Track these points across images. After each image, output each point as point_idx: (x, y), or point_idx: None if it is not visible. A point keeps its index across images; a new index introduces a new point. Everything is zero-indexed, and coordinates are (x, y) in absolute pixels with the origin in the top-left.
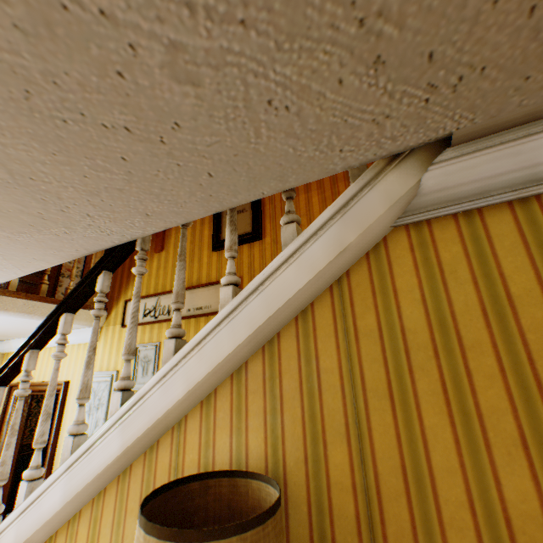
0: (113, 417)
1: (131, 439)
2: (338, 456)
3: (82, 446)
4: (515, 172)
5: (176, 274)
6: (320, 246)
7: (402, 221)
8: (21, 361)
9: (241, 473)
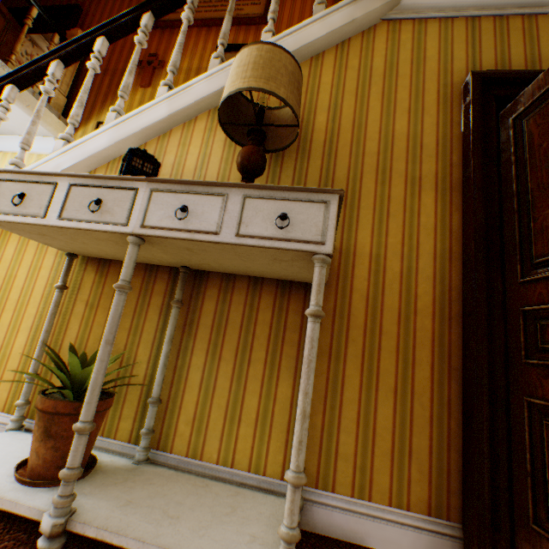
0: (161, 97)
1: (178, 109)
2: (321, 119)
3: (129, 114)
4: (447, 4)
5: (224, 23)
6: (339, 17)
7: (387, 17)
8: (44, 69)
9: (268, 109)
